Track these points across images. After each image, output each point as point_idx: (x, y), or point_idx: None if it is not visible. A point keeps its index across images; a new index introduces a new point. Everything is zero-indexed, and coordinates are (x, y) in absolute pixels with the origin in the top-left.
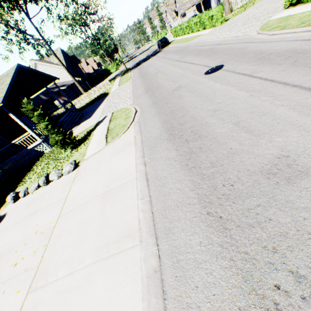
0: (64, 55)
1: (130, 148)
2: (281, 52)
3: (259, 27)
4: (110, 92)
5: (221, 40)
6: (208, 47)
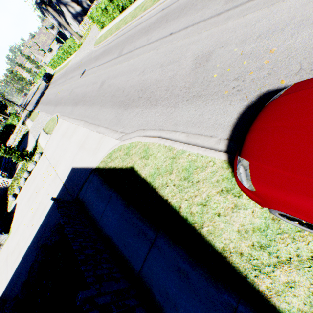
0: None
1: (63, 122)
2: (101, 53)
3: (94, 44)
4: (29, 129)
5: (82, 58)
6: (77, 65)
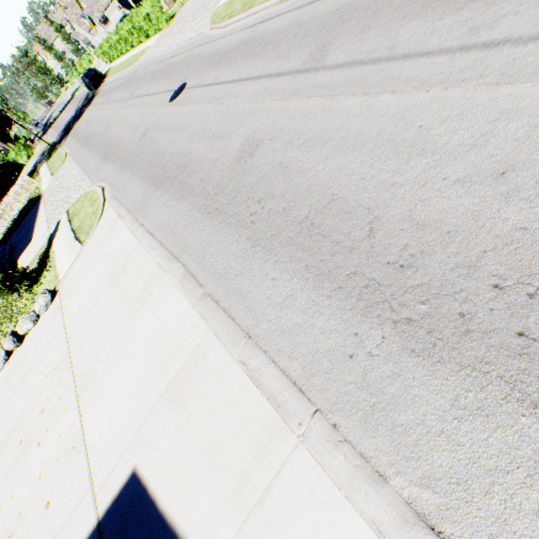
0: None
1: (118, 226)
2: (234, 47)
3: (210, 20)
4: (42, 191)
5: (175, 50)
6: (162, 64)
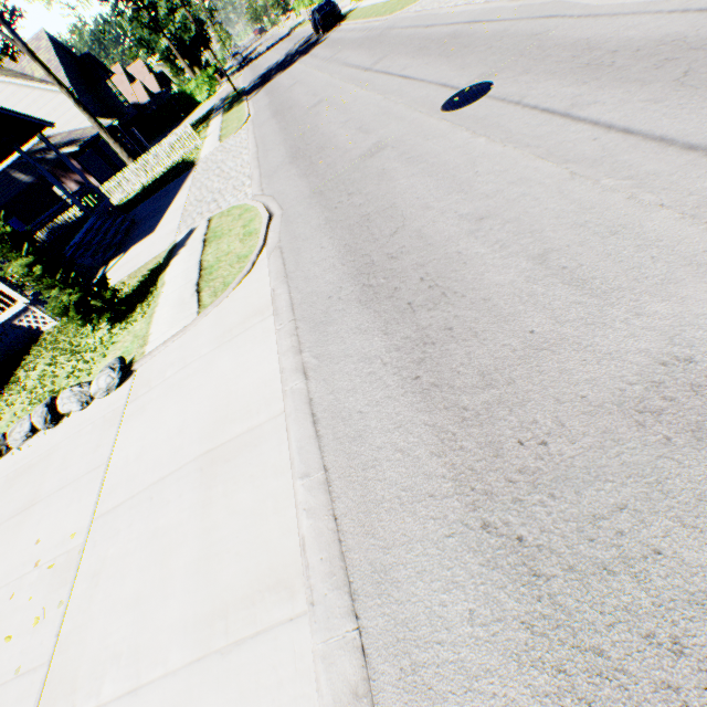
0: (61, 54)
1: (263, 324)
2: (645, 45)
3: None
4: (199, 158)
5: (479, 10)
6: (446, 29)
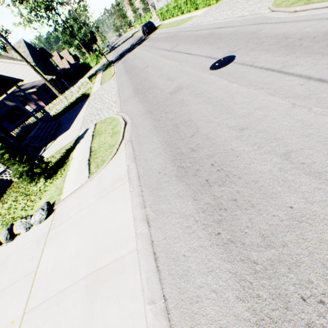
0: (30, 48)
1: (123, 187)
2: (318, 35)
3: (271, 3)
4: (91, 92)
5: (222, 22)
6: (206, 31)
